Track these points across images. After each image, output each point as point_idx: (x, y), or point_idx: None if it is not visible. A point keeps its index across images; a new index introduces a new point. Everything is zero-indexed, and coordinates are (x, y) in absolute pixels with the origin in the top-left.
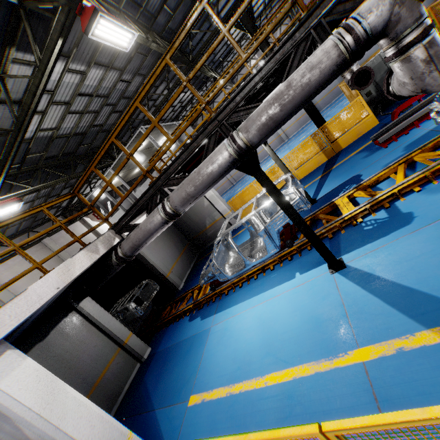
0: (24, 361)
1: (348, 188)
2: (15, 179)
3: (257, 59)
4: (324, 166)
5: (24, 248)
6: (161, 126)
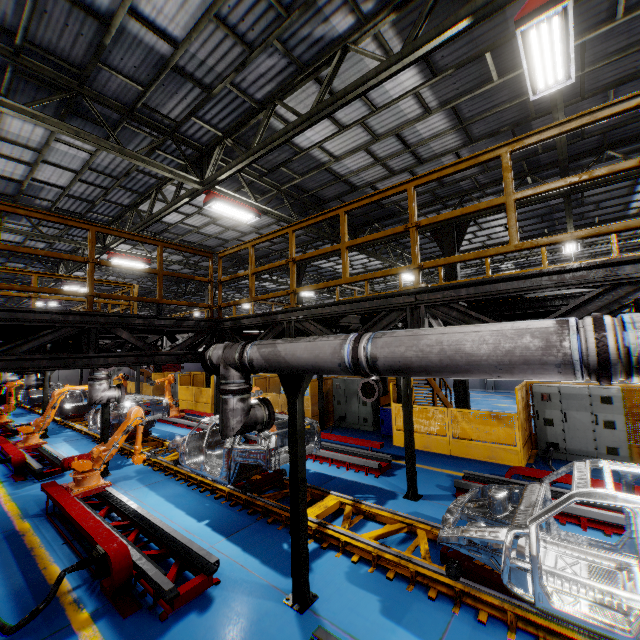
0: None
1: None
2: None
3: None
4: None
5: None
6: None
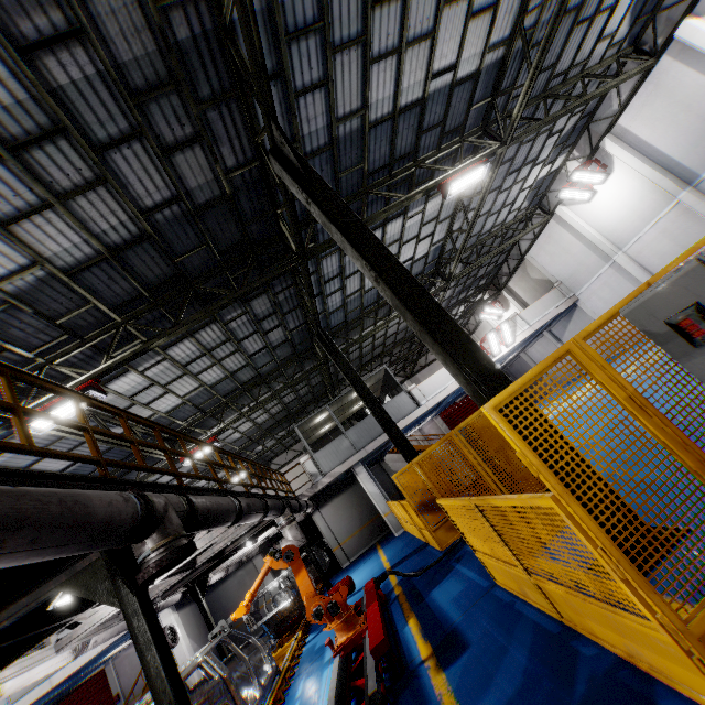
0: (170, 615)
1: (319, 629)
2: (256, 442)
3: (578, 158)
4: (410, 552)
5: (301, 452)
6: (326, 407)
